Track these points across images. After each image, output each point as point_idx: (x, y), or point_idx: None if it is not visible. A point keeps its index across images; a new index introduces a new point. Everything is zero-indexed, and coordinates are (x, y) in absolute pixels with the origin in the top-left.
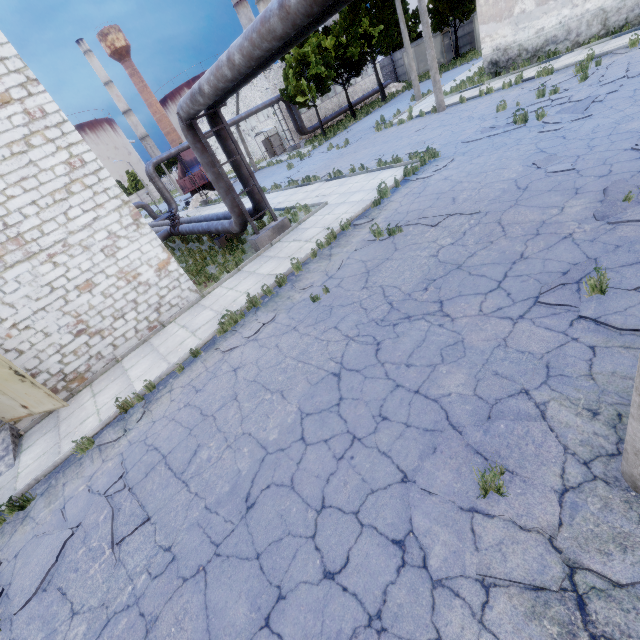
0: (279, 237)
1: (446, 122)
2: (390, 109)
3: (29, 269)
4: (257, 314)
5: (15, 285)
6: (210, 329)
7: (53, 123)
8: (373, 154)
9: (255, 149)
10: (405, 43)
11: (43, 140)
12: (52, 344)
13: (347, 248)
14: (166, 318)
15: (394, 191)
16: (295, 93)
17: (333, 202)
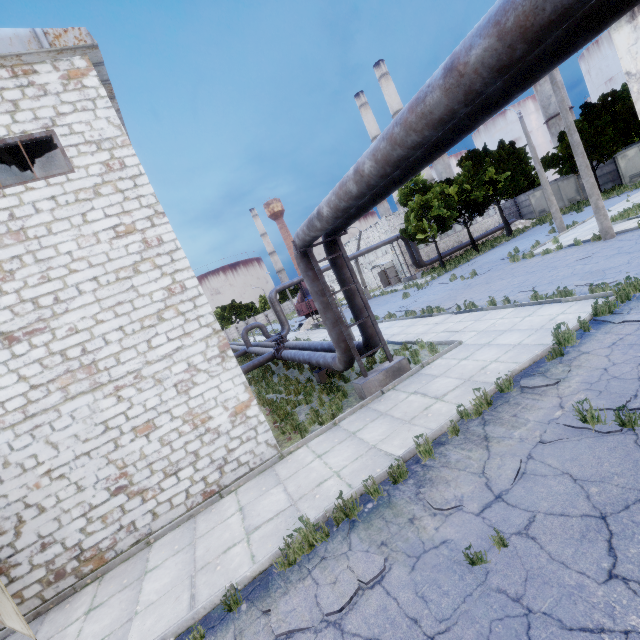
0: (393, 383)
1: (628, 248)
2: (522, 242)
3: (90, 402)
4: (350, 539)
5: (68, 420)
6: (272, 538)
7: (166, 251)
8: (516, 285)
9: (370, 279)
10: (542, 181)
11: (151, 266)
12: (81, 502)
13: (520, 431)
14: (229, 480)
15: (581, 336)
16: (415, 231)
17: (470, 341)
